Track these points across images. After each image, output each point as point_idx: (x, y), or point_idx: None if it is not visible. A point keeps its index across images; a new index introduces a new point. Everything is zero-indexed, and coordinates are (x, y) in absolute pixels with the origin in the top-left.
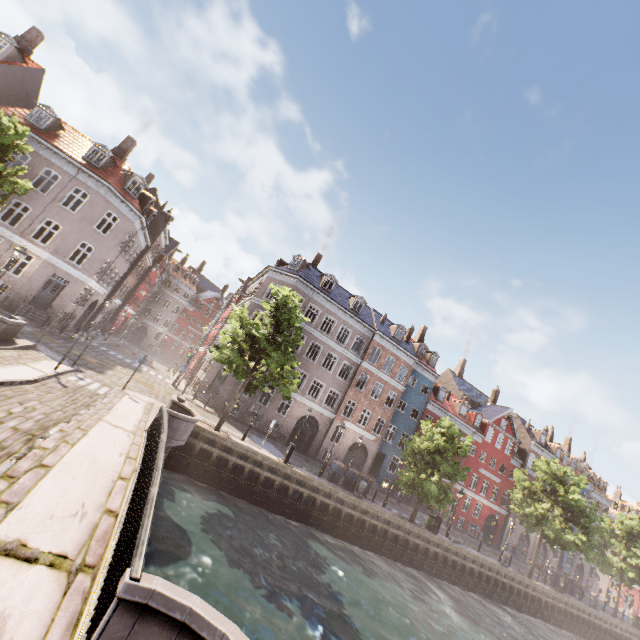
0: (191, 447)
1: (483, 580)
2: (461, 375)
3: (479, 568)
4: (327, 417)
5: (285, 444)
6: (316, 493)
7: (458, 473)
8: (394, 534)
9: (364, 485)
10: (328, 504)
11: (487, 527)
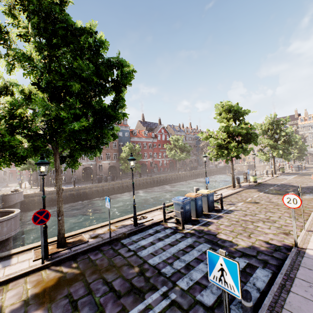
0: (34, 201)
1: (162, 181)
2: (144, 120)
3: (159, 179)
4: (93, 164)
5: (82, 181)
6: (91, 189)
7: (138, 157)
8: (126, 185)
9: (109, 178)
10: (97, 189)
11: (171, 166)
